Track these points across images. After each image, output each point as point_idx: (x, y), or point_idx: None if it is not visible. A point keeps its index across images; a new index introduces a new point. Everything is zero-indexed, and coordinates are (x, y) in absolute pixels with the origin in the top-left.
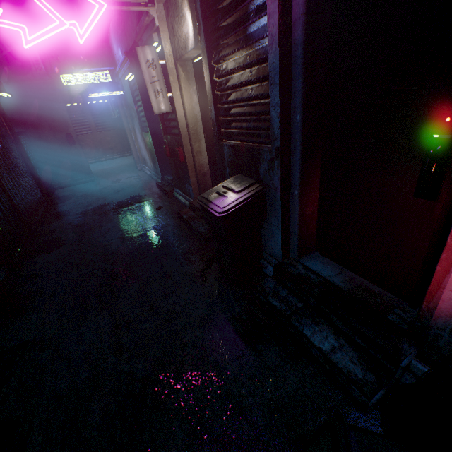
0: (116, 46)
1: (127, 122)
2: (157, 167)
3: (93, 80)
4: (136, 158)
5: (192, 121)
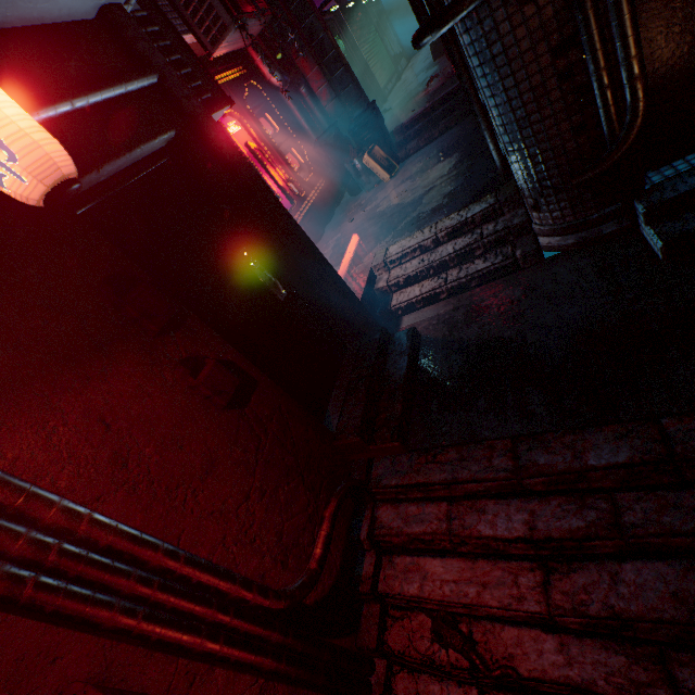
0: None
1: None
2: None
3: None
4: None
5: None
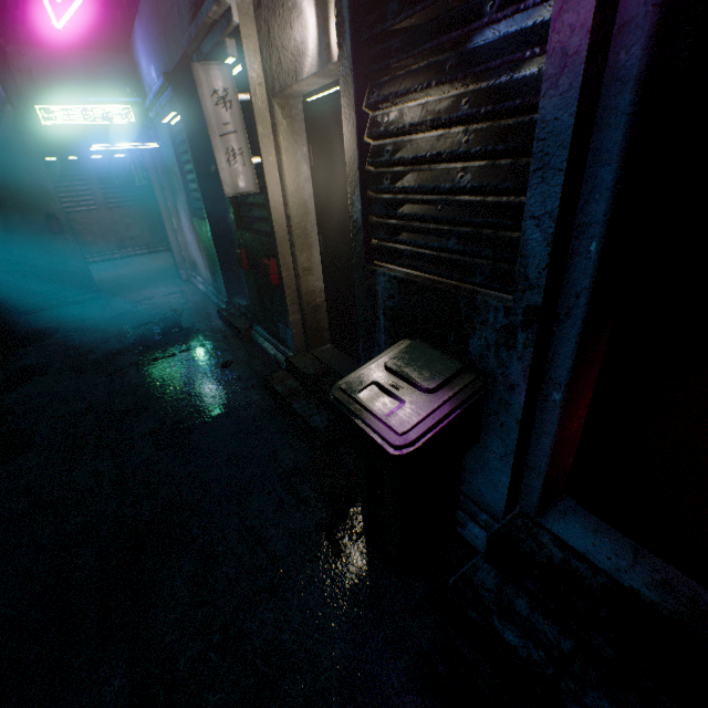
0: (147, 62)
1: (164, 197)
2: (219, 282)
3: (101, 119)
4: (179, 260)
5: (298, 212)
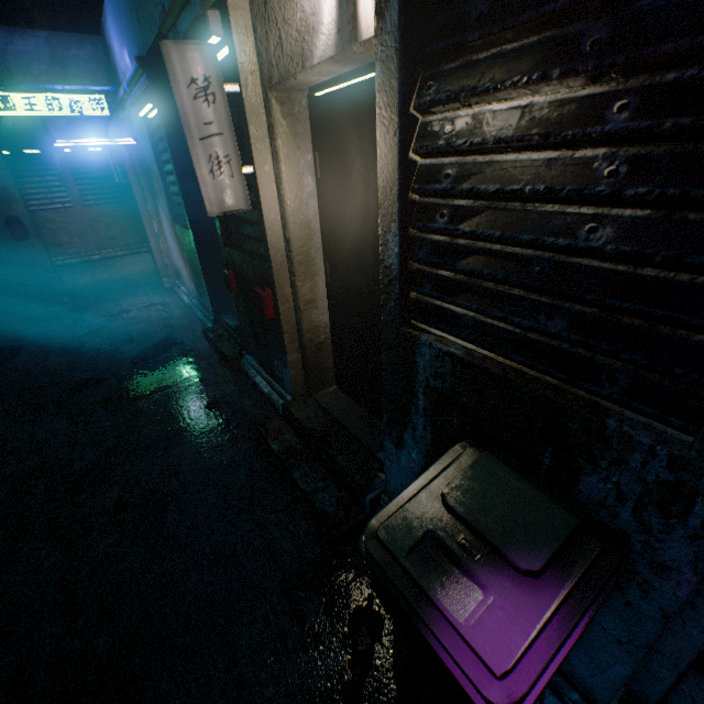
0: (119, 44)
1: (143, 197)
2: (204, 297)
3: (69, 110)
4: (161, 267)
5: (299, 234)
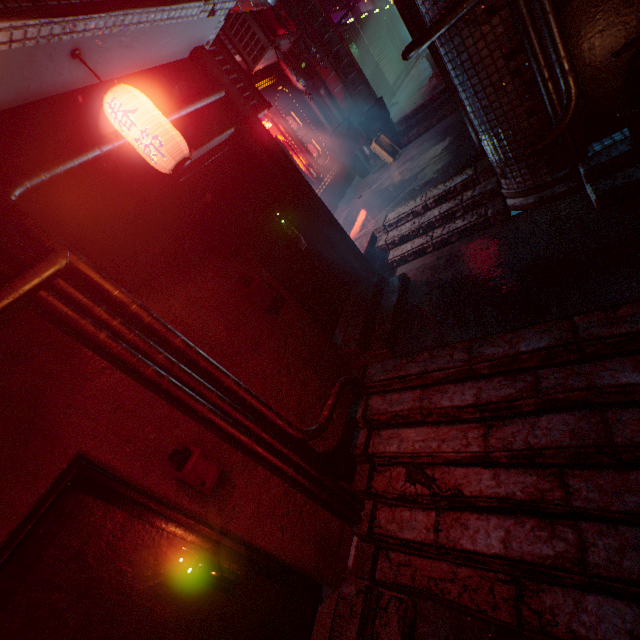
0: None
1: None
2: None
3: None
4: None
5: None
